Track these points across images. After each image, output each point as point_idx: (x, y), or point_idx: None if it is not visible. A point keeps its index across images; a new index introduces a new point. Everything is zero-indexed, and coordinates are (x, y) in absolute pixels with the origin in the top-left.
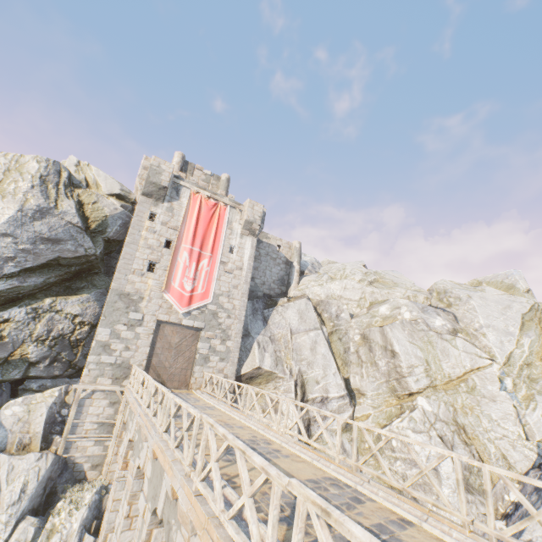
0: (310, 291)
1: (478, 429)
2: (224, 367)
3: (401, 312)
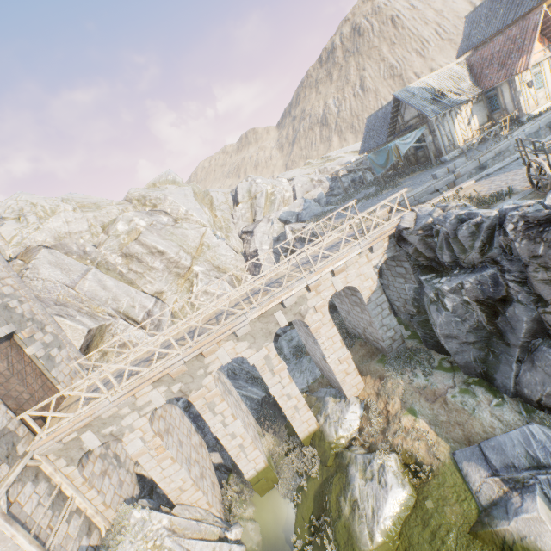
0: (32, 241)
1: (223, 263)
2: (68, 353)
3: (138, 223)
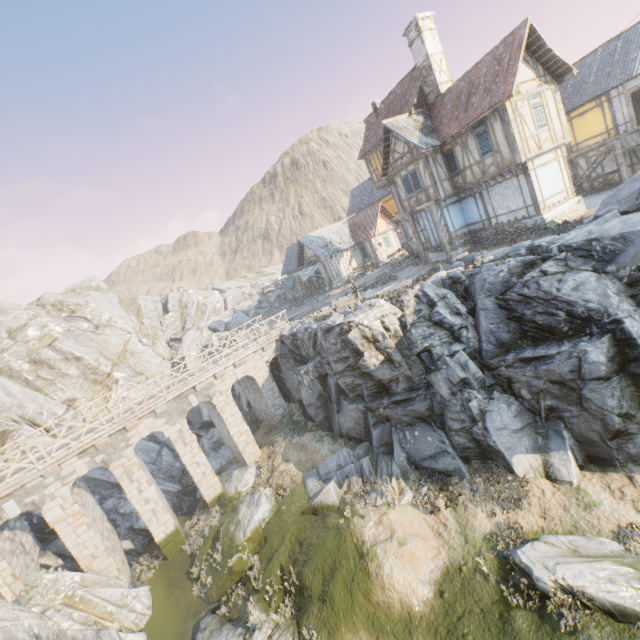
0: None
1: (148, 370)
2: None
3: (53, 328)
